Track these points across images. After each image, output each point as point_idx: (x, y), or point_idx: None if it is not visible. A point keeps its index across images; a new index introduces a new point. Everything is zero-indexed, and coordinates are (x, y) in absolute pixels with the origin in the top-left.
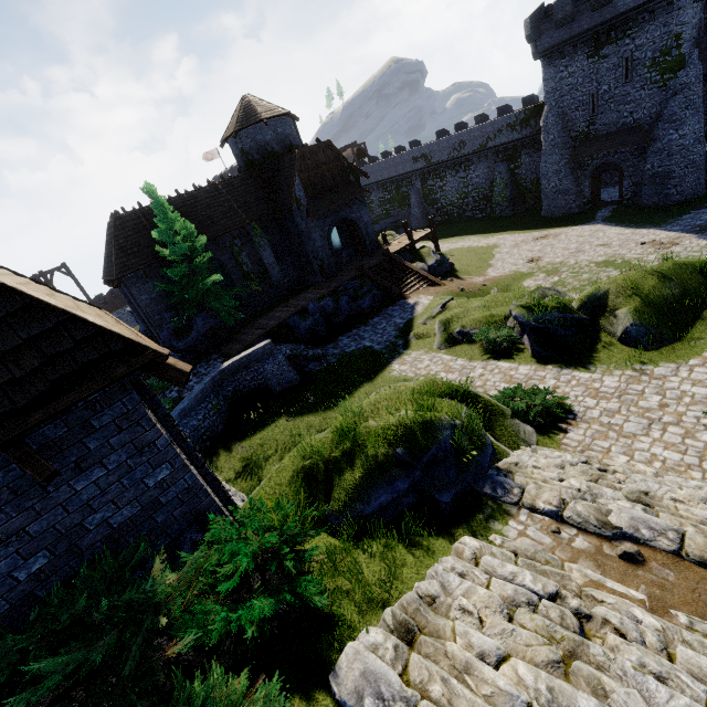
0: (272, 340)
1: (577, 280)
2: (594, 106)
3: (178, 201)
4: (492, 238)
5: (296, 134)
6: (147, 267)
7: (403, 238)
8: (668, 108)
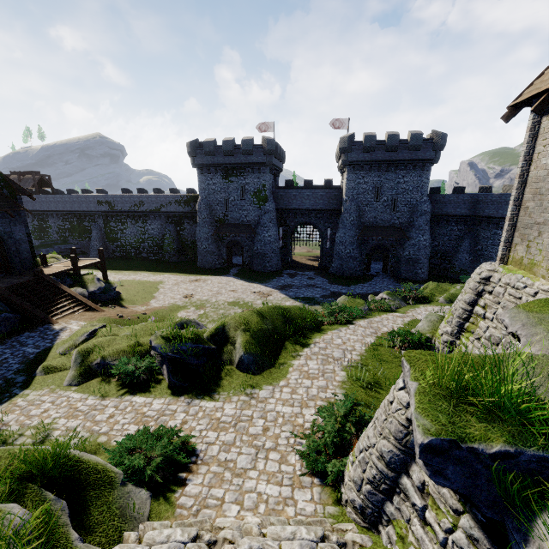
0: None
1: (216, 313)
2: (227, 206)
3: None
4: (159, 275)
5: None
6: None
7: (68, 262)
8: (263, 219)
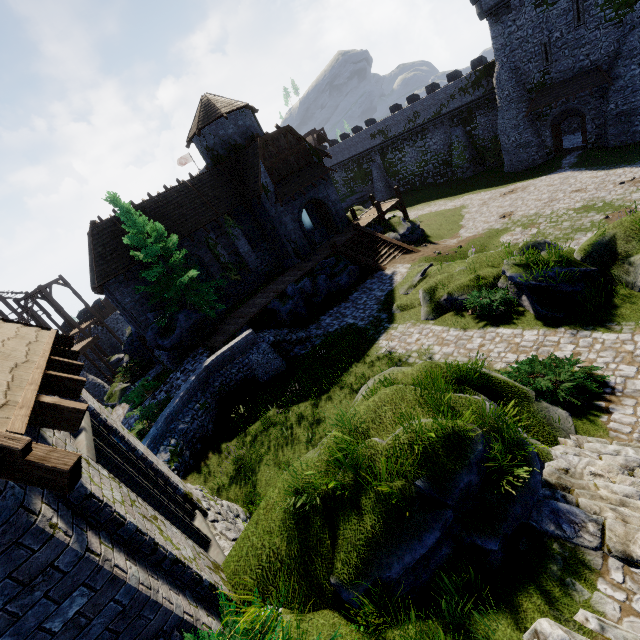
0: (255, 328)
1: (557, 229)
2: (548, 55)
3: (151, 204)
4: (457, 199)
5: (257, 125)
6: (127, 271)
7: (372, 210)
8: (627, 44)
